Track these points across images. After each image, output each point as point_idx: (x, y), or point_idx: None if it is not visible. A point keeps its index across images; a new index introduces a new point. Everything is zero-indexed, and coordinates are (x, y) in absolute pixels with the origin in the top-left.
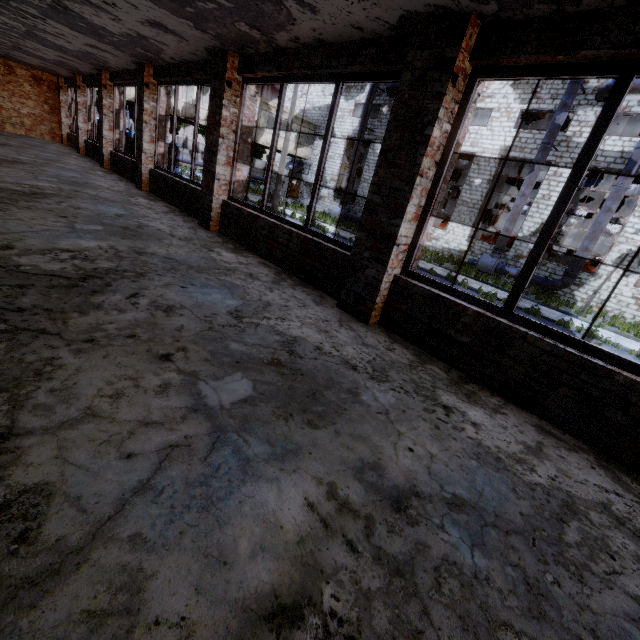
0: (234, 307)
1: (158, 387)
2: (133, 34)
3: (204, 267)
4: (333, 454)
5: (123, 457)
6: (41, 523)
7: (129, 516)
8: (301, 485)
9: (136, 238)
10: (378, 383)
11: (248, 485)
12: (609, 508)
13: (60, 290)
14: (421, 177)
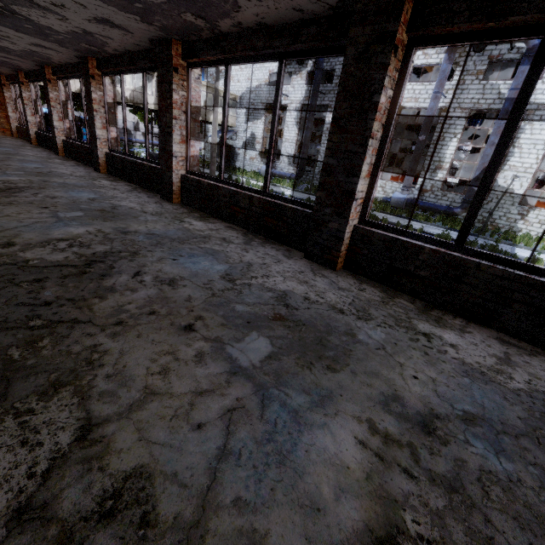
0: (224, 271)
1: (195, 357)
2: (79, 31)
3: (183, 238)
4: (359, 393)
5: (195, 428)
6: (154, 505)
7: (223, 483)
8: (346, 426)
9: (115, 219)
10: (365, 322)
11: (306, 434)
12: None
13: (73, 279)
14: (372, 139)
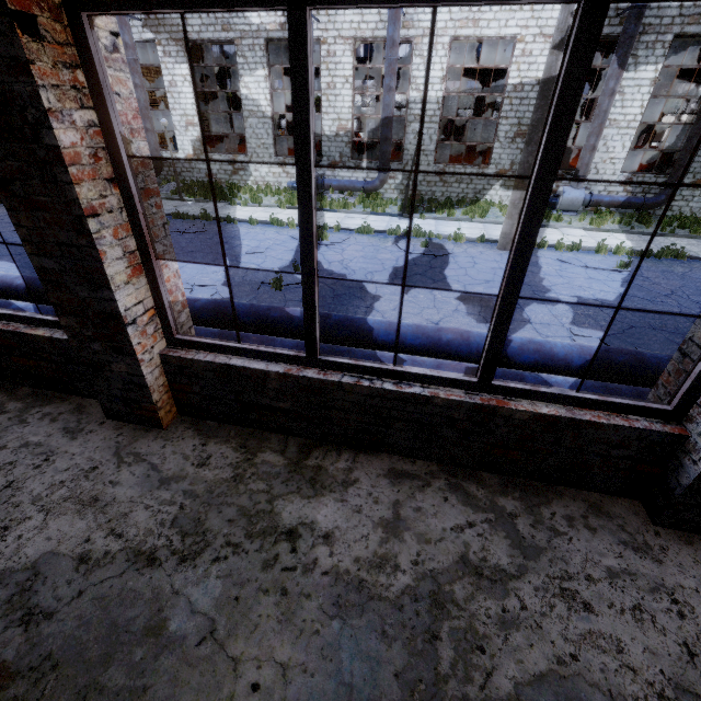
0: None
1: None
2: None
3: None
4: None
5: None
6: None
7: None
8: None
9: None
10: (193, 565)
11: None
12: (468, 559)
13: None
14: (96, 216)
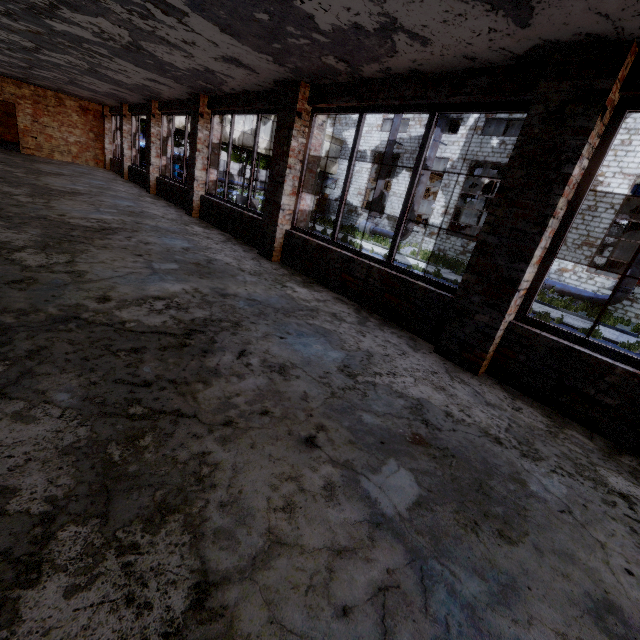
0: (340, 361)
1: (323, 490)
2: (200, 69)
3: (288, 309)
4: (553, 588)
5: (339, 614)
6: None
7: None
8: None
9: (212, 276)
10: (534, 463)
11: None
12: None
13: (173, 352)
14: (553, 218)
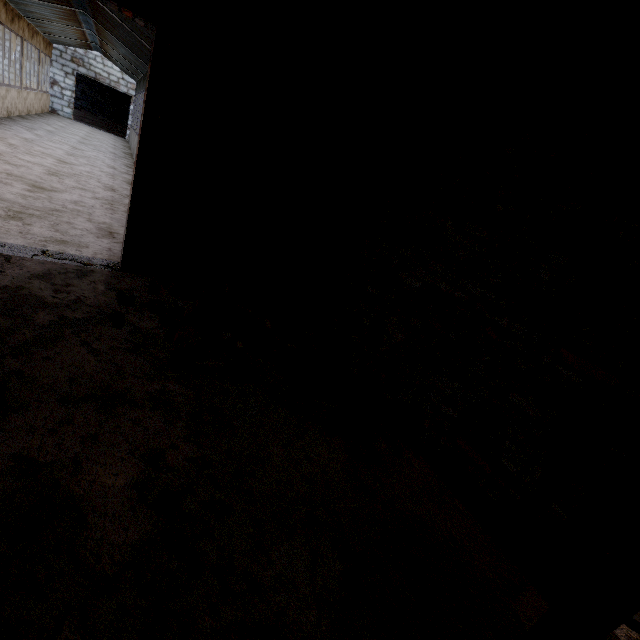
0: None
1: None
2: None
3: None
4: None
5: None
6: None
7: None
8: None
9: None
10: None
11: None
12: None
13: None
14: None
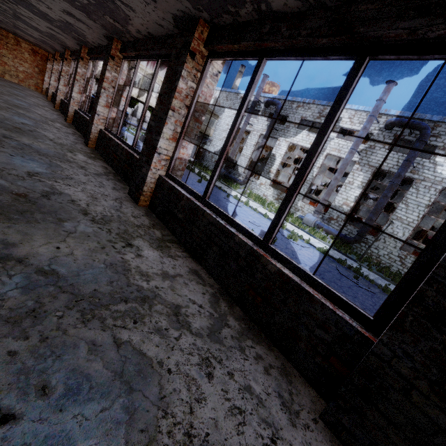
0: (38, 171)
1: None
2: (64, 21)
3: (49, 155)
4: None
5: None
6: None
7: None
8: None
9: (17, 133)
10: (93, 223)
11: None
12: (180, 308)
13: None
14: (173, 111)
